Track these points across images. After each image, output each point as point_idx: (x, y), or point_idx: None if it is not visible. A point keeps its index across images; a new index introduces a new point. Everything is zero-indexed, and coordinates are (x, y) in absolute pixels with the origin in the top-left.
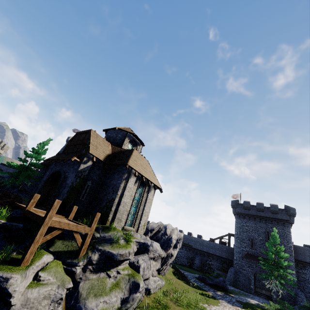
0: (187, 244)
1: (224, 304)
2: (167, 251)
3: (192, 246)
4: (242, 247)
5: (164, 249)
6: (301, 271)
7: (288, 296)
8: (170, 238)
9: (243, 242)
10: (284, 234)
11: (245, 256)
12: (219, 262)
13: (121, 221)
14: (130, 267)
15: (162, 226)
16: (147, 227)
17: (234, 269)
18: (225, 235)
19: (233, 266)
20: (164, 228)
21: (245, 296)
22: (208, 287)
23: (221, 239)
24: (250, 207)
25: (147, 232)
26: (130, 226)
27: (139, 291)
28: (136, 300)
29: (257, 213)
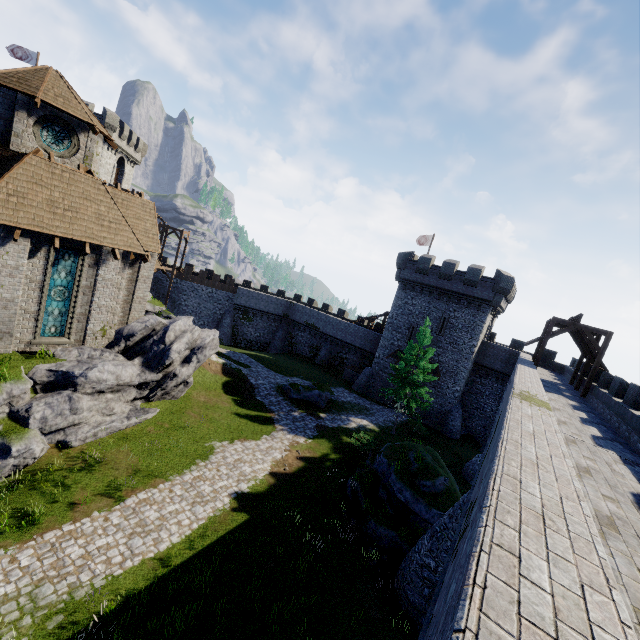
0: (312, 326)
1: (278, 435)
2: (160, 371)
3: (320, 329)
4: (393, 340)
5: (153, 368)
6: (479, 381)
7: (438, 412)
8: (167, 350)
9: (397, 332)
10: (472, 324)
11: (392, 354)
12: (358, 357)
13: (12, 334)
14: (11, 418)
15: (161, 326)
16: (121, 330)
17: (370, 371)
18: (380, 315)
19: (372, 366)
20: (163, 331)
21: (358, 412)
22: (284, 405)
23: (373, 320)
24: (430, 269)
25: (117, 340)
26: (59, 337)
27: (12, 457)
28: (6, 468)
29: (438, 283)
